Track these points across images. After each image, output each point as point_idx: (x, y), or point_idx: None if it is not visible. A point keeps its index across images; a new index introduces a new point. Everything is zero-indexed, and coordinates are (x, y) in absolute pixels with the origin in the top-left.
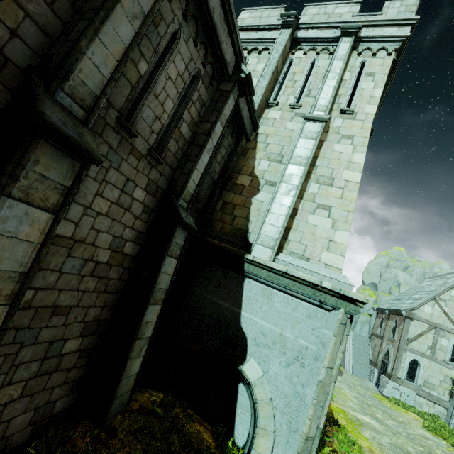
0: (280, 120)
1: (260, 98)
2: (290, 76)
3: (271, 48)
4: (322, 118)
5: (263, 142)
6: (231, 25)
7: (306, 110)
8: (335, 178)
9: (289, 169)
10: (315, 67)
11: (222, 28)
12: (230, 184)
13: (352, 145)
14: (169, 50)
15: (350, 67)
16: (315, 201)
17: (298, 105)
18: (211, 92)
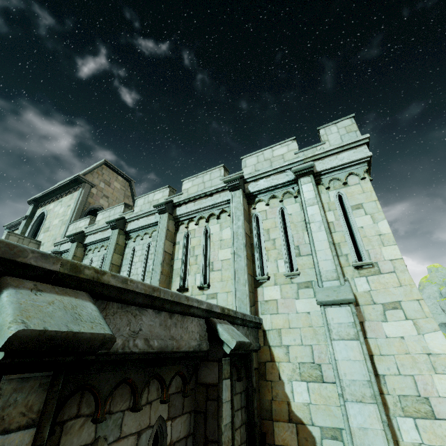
0: (283, 300)
1: (247, 286)
2: (264, 235)
3: (228, 209)
4: (345, 299)
5: (279, 345)
6: (183, 307)
7: (309, 275)
8: (428, 397)
9: (353, 416)
10: (287, 217)
11: (171, 328)
12: None
13: (408, 319)
14: None
15: (328, 205)
16: None
17: (295, 274)
18: (191, 398)
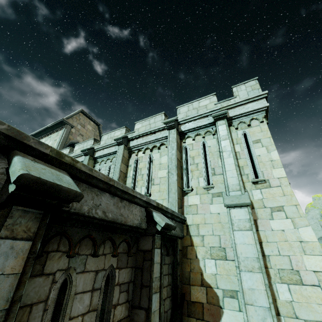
0: (201, 205)
1: (176, 194)
2: (190, 160)
3: (166, 143)
4: (244, 203)
5: (197, 235)
6: (129, 196)
7: (220, 188)
8: (299, 270)
9: (245, 281)
10: (207, 148)
11: (121, 208)
12: (186, 303)
13: (288, 218)
14: (59, 310)
15: (236, 140)
16: (298, 316)
17: (210, 187)
18: (133, 259)
